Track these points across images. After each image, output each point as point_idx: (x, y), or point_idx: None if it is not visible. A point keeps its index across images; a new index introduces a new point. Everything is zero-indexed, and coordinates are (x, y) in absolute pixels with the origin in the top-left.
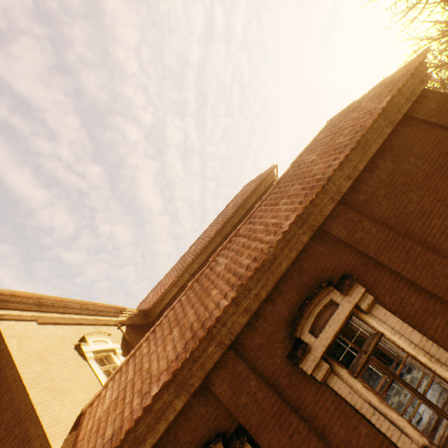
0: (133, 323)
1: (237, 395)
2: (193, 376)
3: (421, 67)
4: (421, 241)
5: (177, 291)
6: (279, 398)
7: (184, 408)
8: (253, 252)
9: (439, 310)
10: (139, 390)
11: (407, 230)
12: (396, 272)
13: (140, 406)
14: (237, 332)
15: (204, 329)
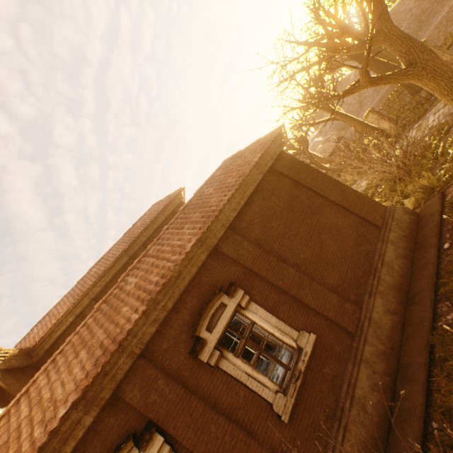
0: (10, 367)
1: (147, 395)
2: (104, 389)
3: (279, 136)
4: (278, 255)
5: (73, 320)
6: (183, 387)
7: (93, 424)
8: (162, 270)
9: (287, 300)
10: (41, 420)
11: (270, 248)
12: (263, 278)
13: (44, 433)
14: (147, 340)
15: (115, 343)
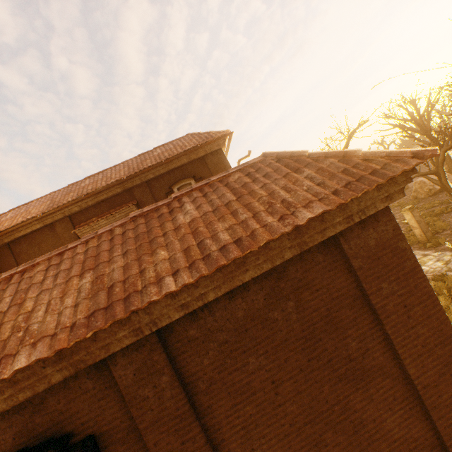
0: None
1: None
2: None
3: (403, 175)
4: (215, 427)
5: (41, 227)
6: None
7: None
8: None
9: None
10: None
11: (210, 406)
12: None
13: None
14: None
15: None
